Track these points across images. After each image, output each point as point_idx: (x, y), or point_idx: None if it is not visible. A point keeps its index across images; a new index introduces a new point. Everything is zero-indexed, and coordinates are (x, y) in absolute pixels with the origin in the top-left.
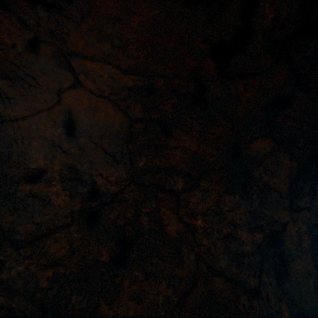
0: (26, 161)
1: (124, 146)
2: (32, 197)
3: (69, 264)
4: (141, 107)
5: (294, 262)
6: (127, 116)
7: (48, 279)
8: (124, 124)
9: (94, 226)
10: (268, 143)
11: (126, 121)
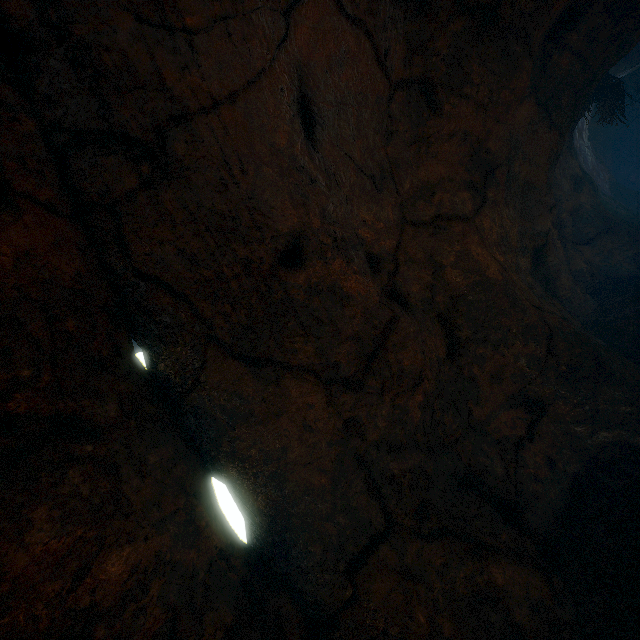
0: (266, 219)
1: (382, 152)
2: (316, 295)
3: (428, 374)
4: (403, 50)
5: (560, 278)
6: (385, 75)
7: (419, 408)
8: (382, 96)
9: (410, 311)
10: (530, 109)
11: (384, 90)
